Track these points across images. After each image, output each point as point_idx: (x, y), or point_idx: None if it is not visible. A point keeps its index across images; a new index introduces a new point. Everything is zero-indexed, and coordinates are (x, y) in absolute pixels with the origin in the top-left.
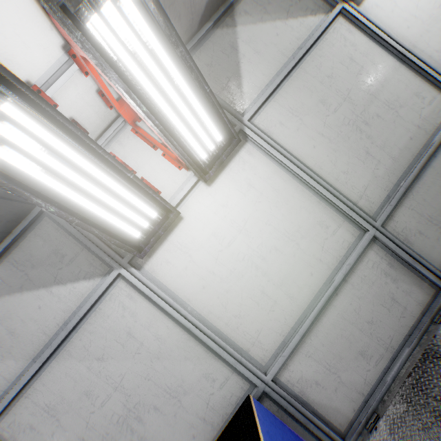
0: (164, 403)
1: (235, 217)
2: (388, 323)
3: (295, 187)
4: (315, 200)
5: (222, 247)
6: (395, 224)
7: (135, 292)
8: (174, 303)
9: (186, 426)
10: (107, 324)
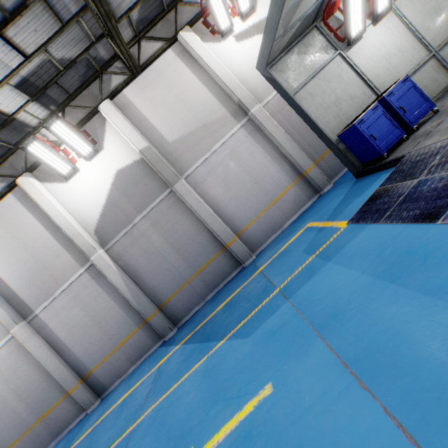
0: (348, 100)
1: (382, 40)
2: (431, 88)
3: (406, 33)
4: (413, 39)
5: (375, 51)
6: (442, 52)
7: (343, 61)
8: (357, 66)
9: (355, 108)
10: (332, 70)
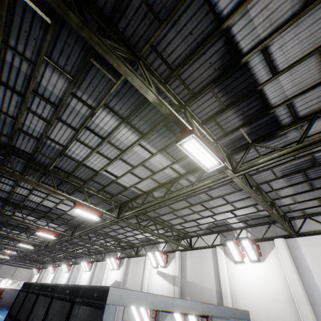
0: None
1: None
2: None
3: None
4: None
5: None
6: None
7: None
8: None
9: None
10: None
